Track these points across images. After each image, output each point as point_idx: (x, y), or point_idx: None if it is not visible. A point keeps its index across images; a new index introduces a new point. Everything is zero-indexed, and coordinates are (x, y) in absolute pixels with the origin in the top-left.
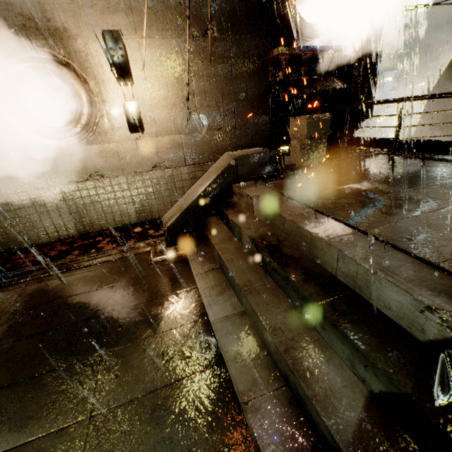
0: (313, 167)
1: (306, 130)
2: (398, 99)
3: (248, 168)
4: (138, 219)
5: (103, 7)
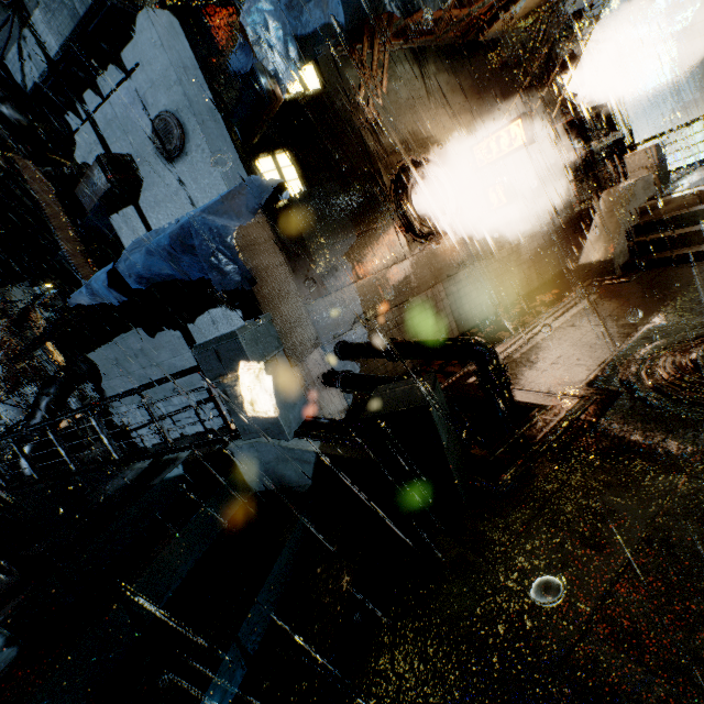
0: (669, 185)
1: (655, 156)
2: (698, 118)
3: (643, 191)
4: (498, 307)
5: (451, 114)
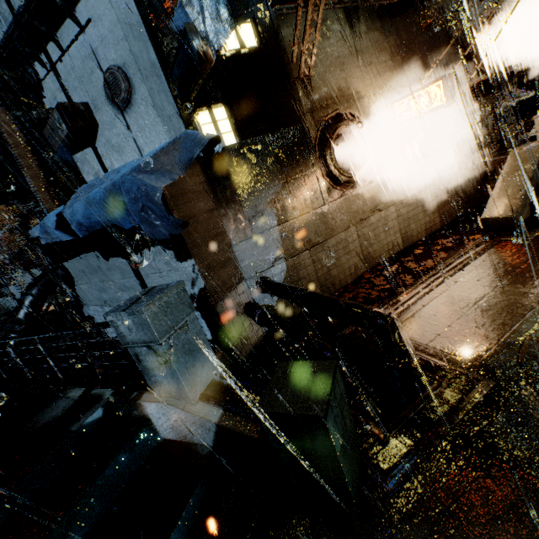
0: None
1: None
2: None
3: None
4: (403, 246)
5: (377, 71)
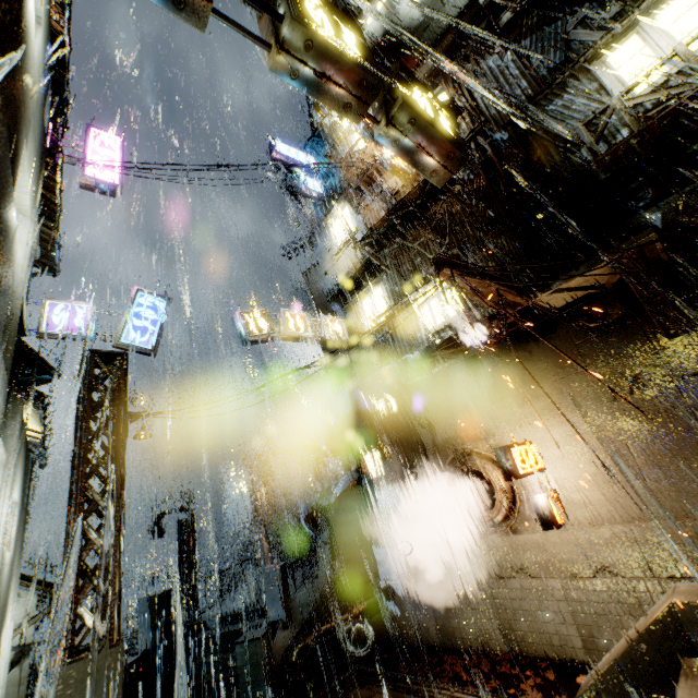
0: None
1: None
2: None
3: None
4: (588, 657)
5: (512, 404)
